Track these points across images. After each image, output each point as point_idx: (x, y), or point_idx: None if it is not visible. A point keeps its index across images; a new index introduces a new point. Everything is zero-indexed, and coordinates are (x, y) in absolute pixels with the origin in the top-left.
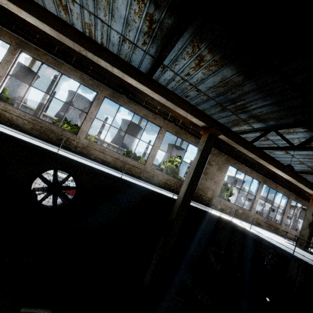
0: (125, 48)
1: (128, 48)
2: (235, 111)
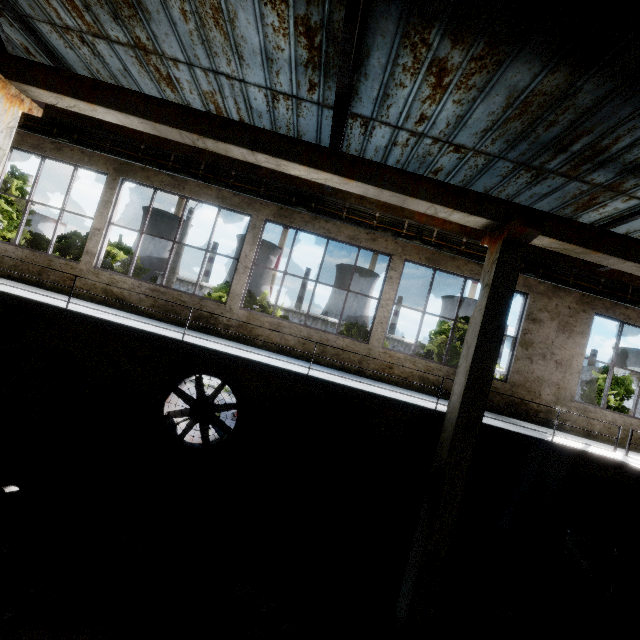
0: (281, 112)
1: (287, 111)
2: (573, 171)
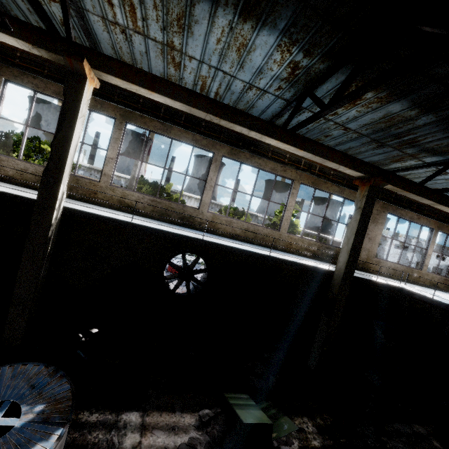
0: (249, 95)
1: (253, 95)
2: (399, 146)
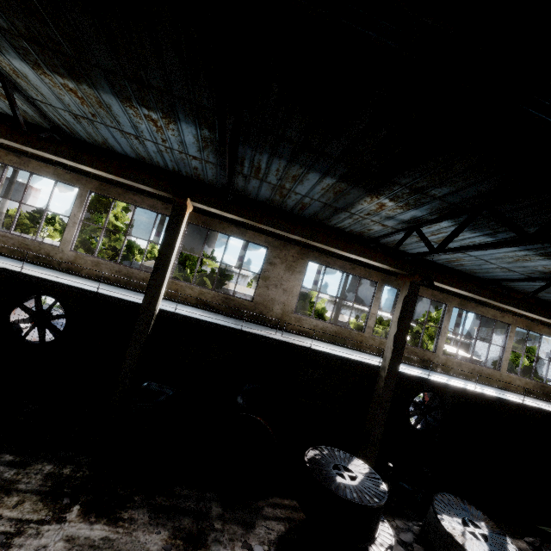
0: (495, 270)
1: (499, 270)
2: None
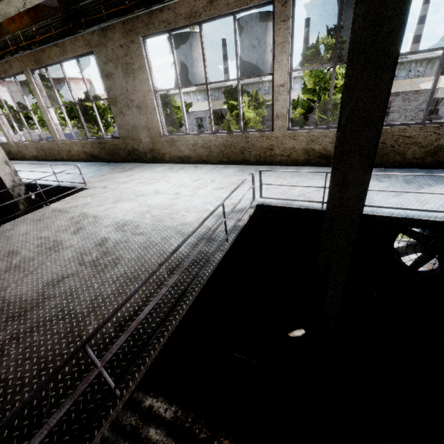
0: None
1: None
2: None
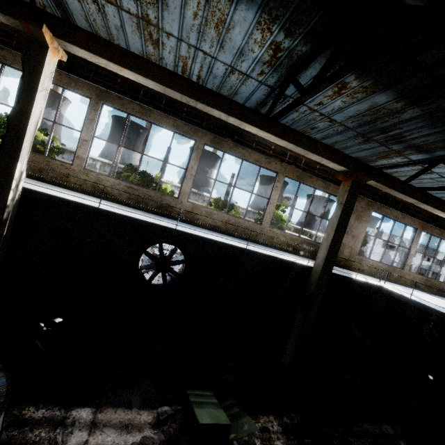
0: (232, 79)
1: (236, 80)
2: (385, 142)
